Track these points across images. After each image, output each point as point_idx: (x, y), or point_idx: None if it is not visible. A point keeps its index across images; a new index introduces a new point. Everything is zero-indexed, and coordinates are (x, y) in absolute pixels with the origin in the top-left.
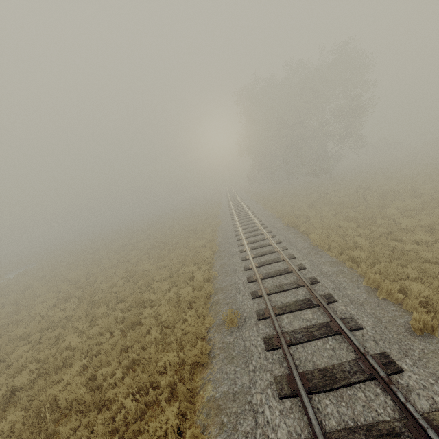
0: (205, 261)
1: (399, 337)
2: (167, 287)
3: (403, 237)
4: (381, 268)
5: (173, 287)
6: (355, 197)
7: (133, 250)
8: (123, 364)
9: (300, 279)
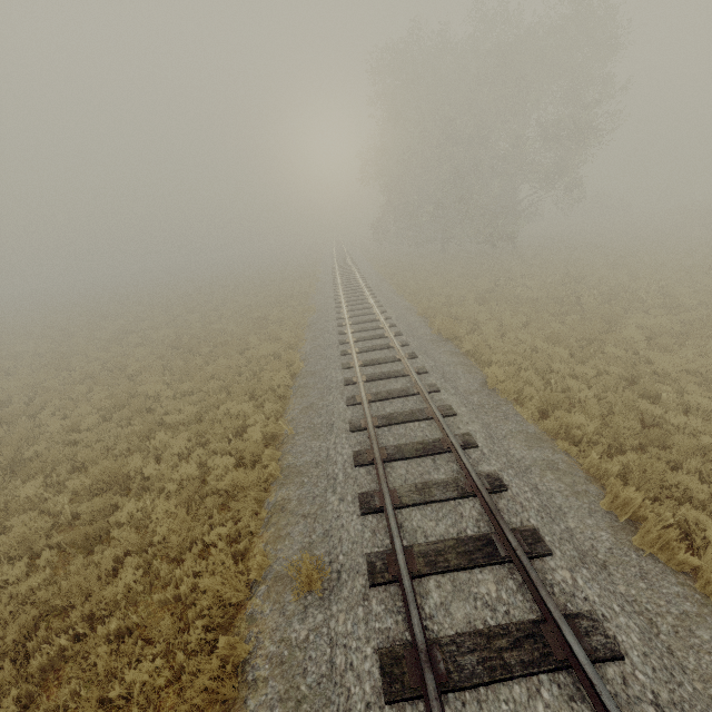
0: (274, 392)
1: (709, 692)
2: (185, 445)
3: (662, 394)
4: (626, 462)
5: (199, 444)
6: (561, 293)
7: (138, 345)
8: (29, 669)
9: (468, 476)
